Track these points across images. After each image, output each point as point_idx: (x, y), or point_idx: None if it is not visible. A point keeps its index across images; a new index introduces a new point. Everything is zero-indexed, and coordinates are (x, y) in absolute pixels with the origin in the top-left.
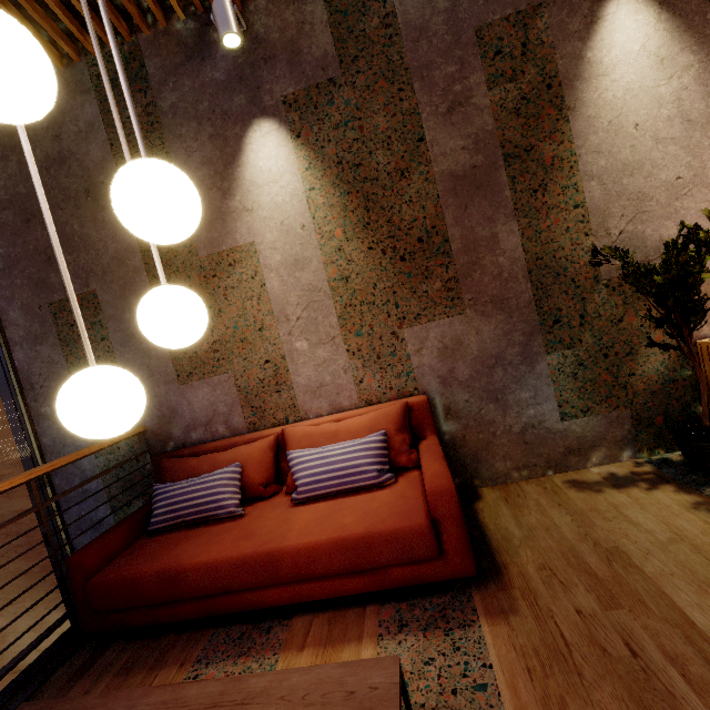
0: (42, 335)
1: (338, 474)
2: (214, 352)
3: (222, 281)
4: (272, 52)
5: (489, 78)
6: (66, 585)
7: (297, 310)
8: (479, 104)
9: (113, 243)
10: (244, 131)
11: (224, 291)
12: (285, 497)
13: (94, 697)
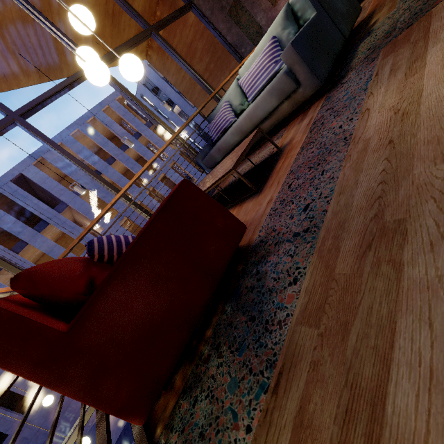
0: (230, 26)
1: None
2: None
3: None
4: None
5: None
6: None
7: None
8: None
9: None
10: None
11: None
12: None
13: None
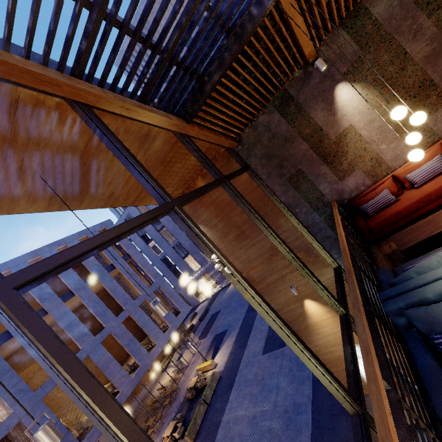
0: (287, 189)
1: (430, 172)
2: (350, 165)
3: (343, 142)
4: (333, 62)
5: (427, 15)
6: (357, 235)
7: (377, 136)
8: (427, 26)
9: (300, 151)
10: (333, 92)
11: (346, 145)
12: (408, 191)
13: (410, 227)
